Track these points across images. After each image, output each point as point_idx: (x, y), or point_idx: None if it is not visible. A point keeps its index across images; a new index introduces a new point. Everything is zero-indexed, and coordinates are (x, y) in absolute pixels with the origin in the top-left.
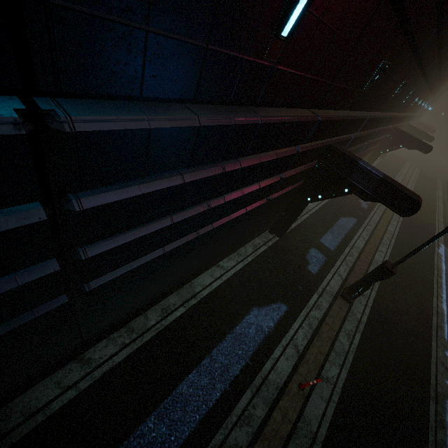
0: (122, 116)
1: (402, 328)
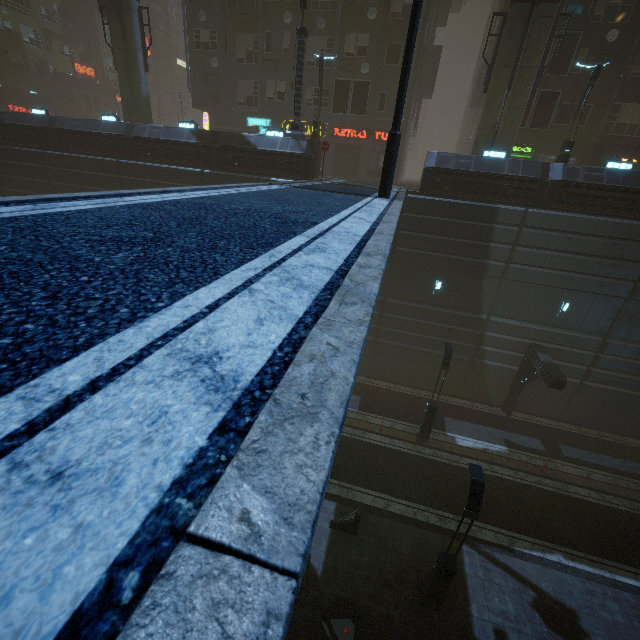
0: (620, 341)
1: None
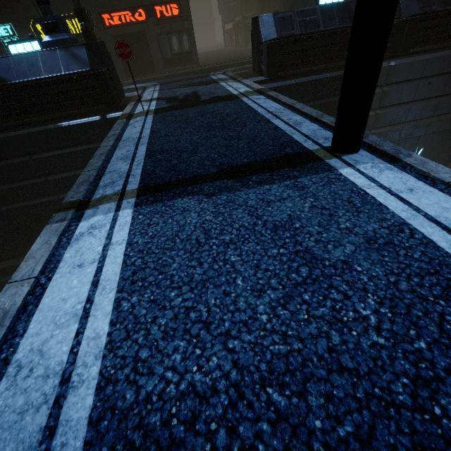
0: None
1: None
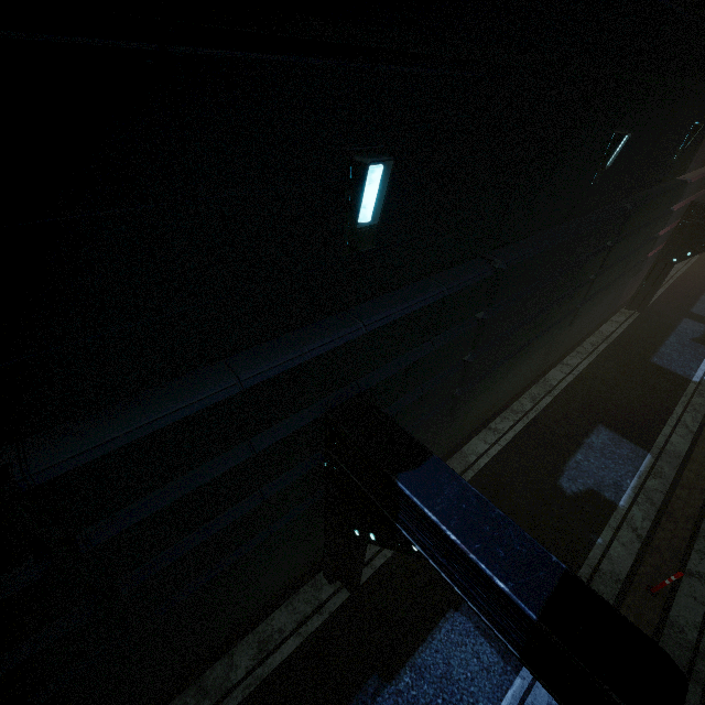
0: None
1: None
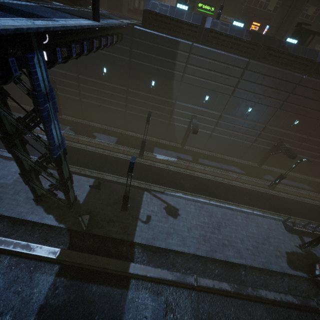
0: (226, 115)
1: (287, 206)
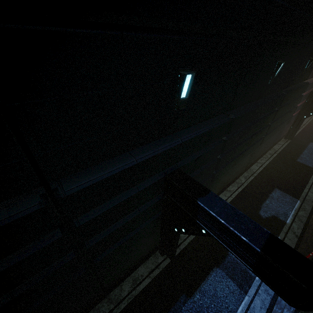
0: None
1: None
